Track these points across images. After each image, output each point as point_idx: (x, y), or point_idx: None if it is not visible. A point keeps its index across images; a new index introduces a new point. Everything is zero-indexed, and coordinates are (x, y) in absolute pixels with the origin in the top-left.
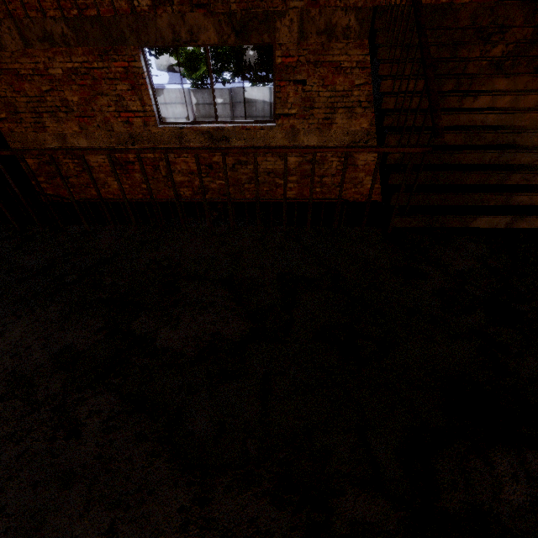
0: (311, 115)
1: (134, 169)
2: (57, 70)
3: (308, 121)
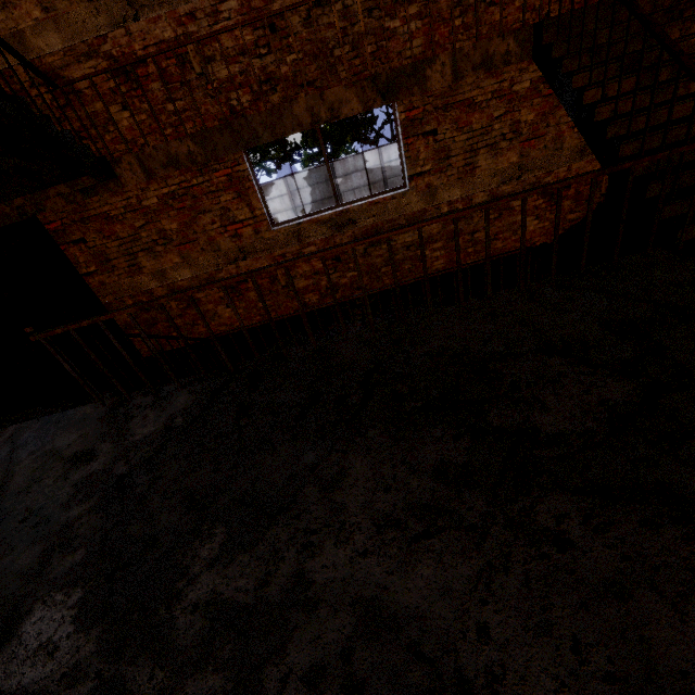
0: (448, 166)
1: (248, 287)
2: (152, 200)
3: (446, 174)
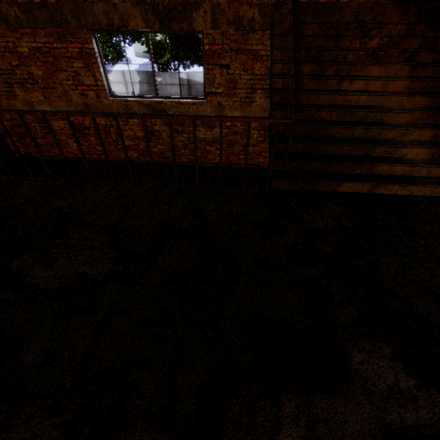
0: (234, 94)
1: (90, 133)
2: (24, 48)
3: (232, 99)
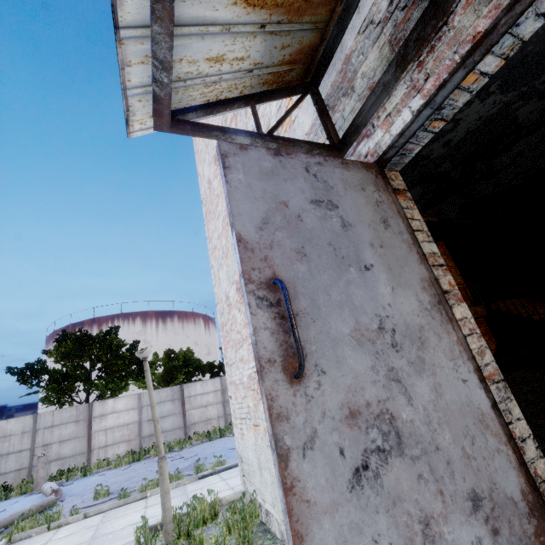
0: None
1: None
2: None
3: None
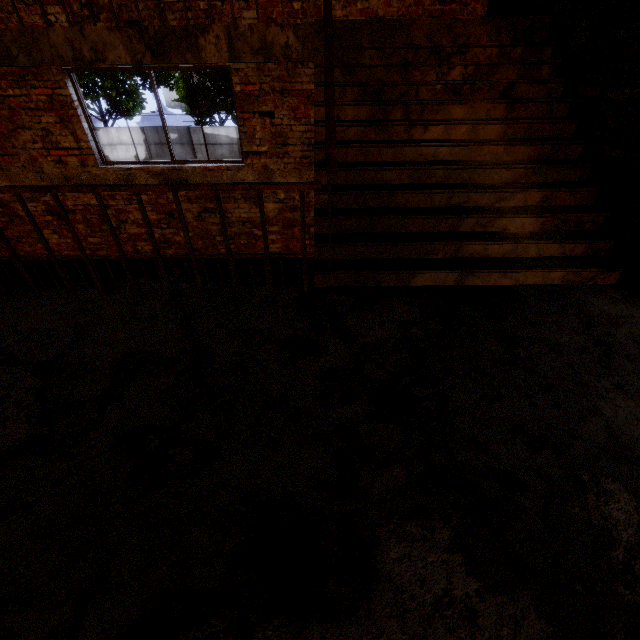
0: (286, 153)
1: (76, 219)
2: None
3: (284, 160)
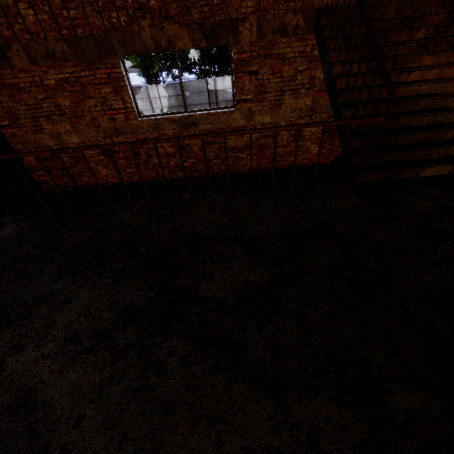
0: (264, 99)
1: (119, 157)
2: (51, 81)
3: (262, 104)
